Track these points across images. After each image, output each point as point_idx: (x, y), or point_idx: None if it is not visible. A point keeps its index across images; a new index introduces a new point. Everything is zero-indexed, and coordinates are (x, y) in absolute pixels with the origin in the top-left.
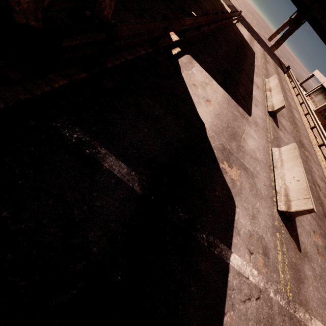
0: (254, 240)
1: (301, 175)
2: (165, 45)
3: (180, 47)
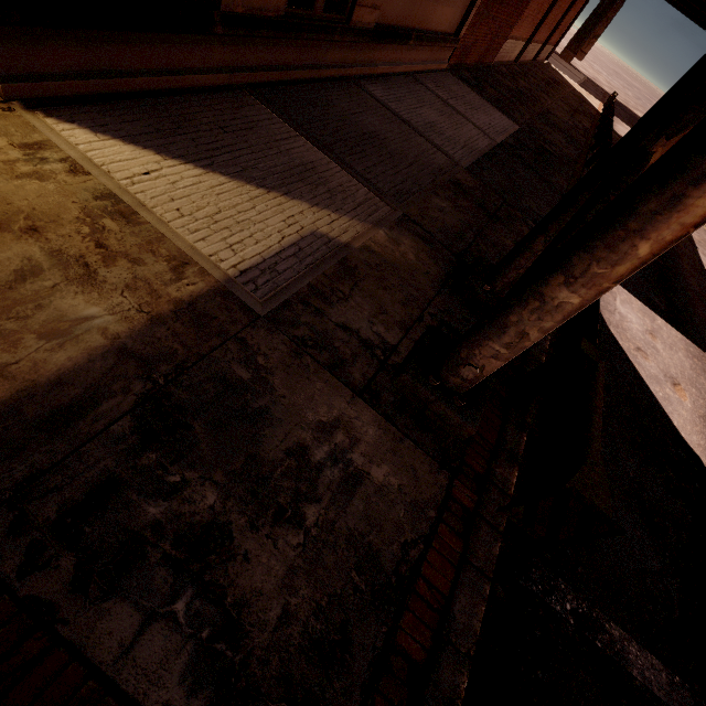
0: None
1: None
2: None
3: None
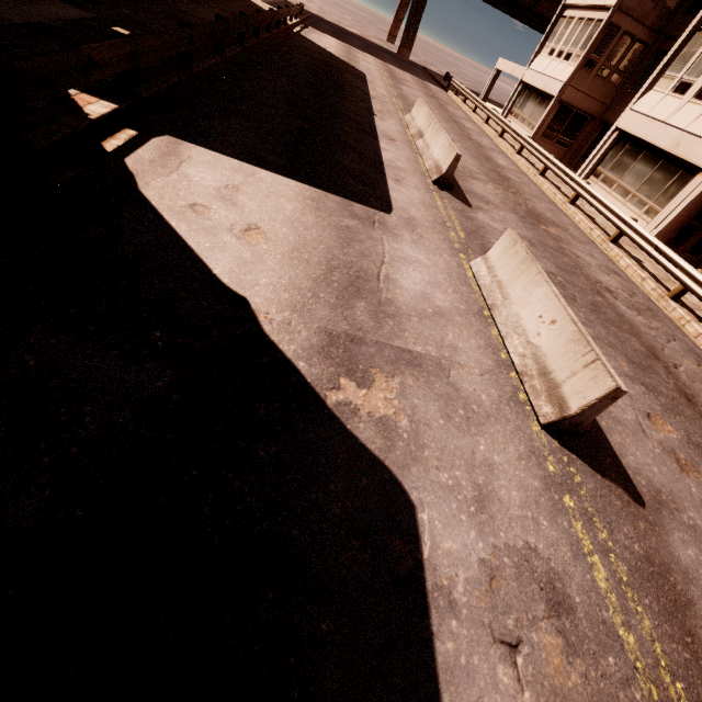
0: (509, 582)
1: (554, 304)
2: (61, 138)
3: (133, 127)
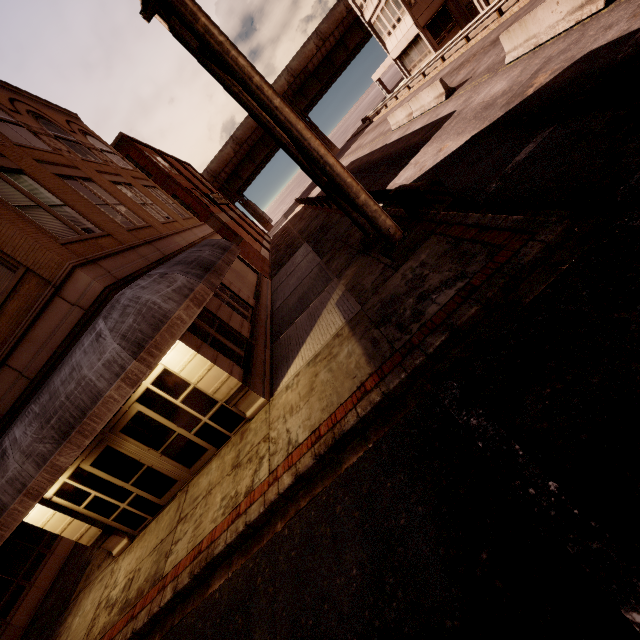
0: None
1: (549, 3)
2: None
3: None
